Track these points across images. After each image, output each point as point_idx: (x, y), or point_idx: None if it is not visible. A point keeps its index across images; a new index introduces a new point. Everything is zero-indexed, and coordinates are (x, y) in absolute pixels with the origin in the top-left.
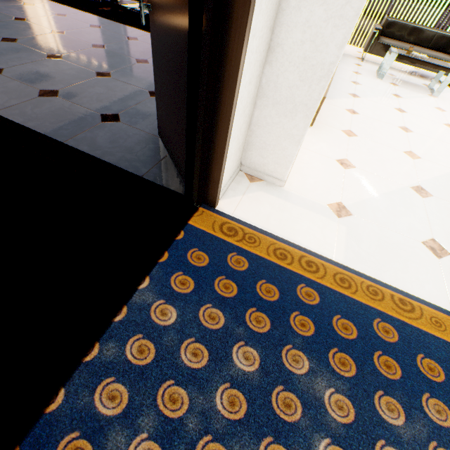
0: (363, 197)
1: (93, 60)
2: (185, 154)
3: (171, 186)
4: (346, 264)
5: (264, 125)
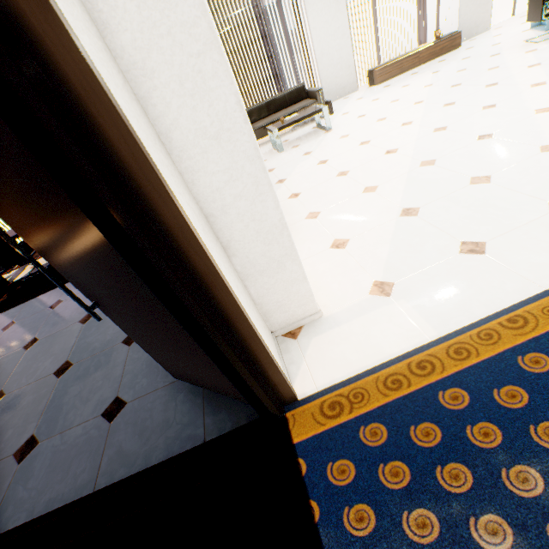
0: (383, 259)
1: (39, 363)
2: (236, 388)
3: (240, 421)
4: (442, 333)
5: (265, 292)
